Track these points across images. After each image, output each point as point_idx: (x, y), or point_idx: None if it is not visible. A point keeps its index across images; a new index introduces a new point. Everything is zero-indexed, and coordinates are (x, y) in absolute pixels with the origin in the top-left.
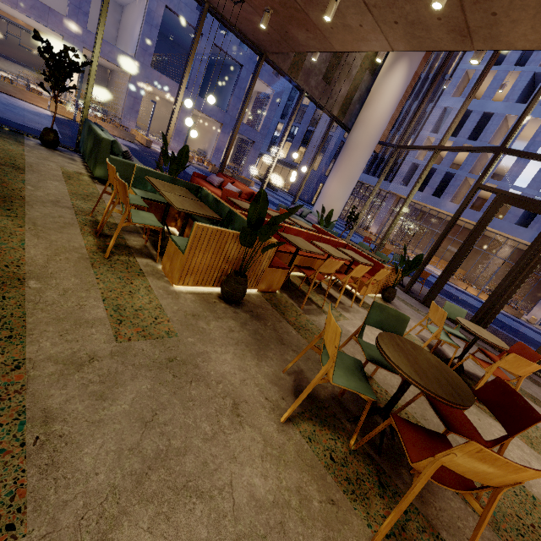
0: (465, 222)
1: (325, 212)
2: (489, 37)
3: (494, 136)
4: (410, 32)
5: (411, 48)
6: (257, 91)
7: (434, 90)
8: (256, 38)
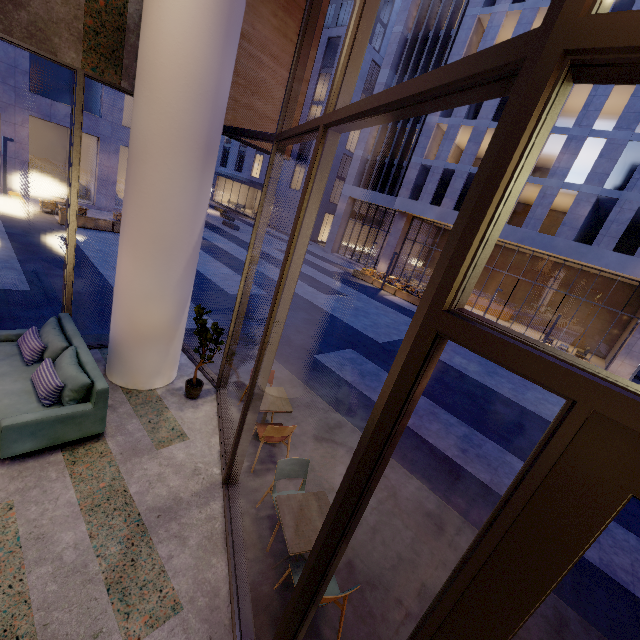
0: (504, 243)
1: None
2: None
3: None
4: None
5: None
6: None
7: (439, 53)
8: None
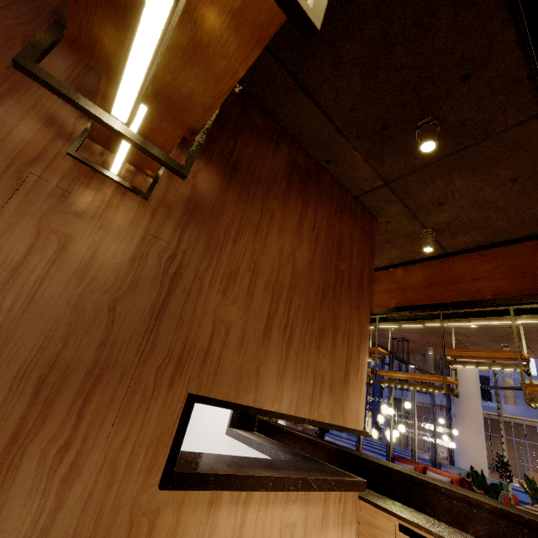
0: (535, 422)
1: (532, 483)
2: None
3: None
4: None
5: None
6: None
7: None
8: (395, 349)
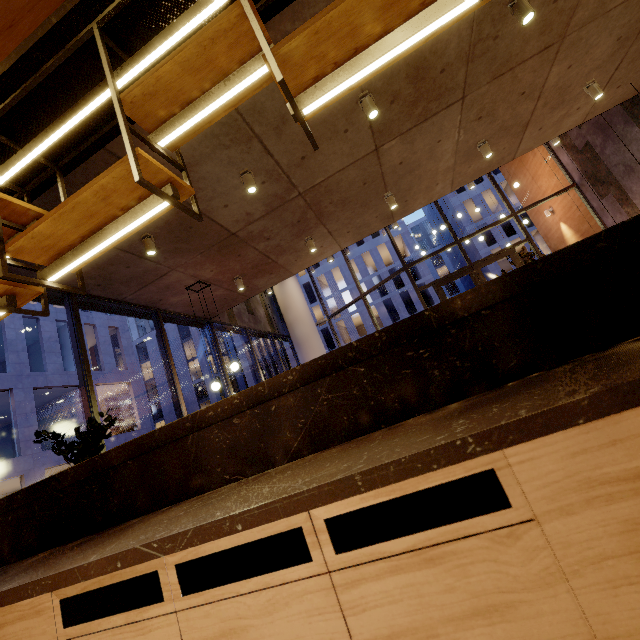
0: None
1: None
2: (402, 212)
3: (323, 291)
4: (356, 233)
5: (355, 241)
6: (103, 399)
7: None
8: (206, 311)
